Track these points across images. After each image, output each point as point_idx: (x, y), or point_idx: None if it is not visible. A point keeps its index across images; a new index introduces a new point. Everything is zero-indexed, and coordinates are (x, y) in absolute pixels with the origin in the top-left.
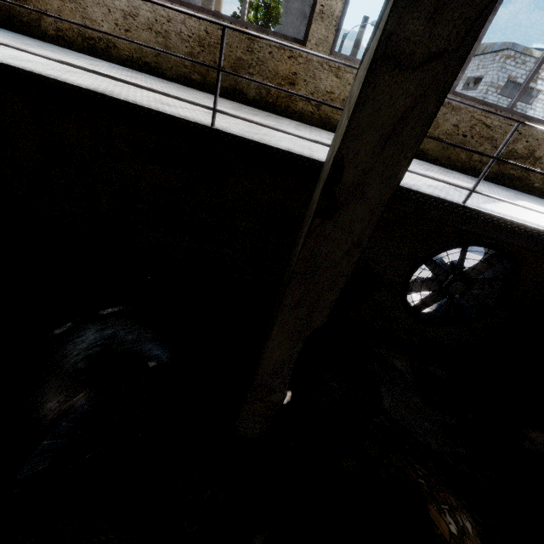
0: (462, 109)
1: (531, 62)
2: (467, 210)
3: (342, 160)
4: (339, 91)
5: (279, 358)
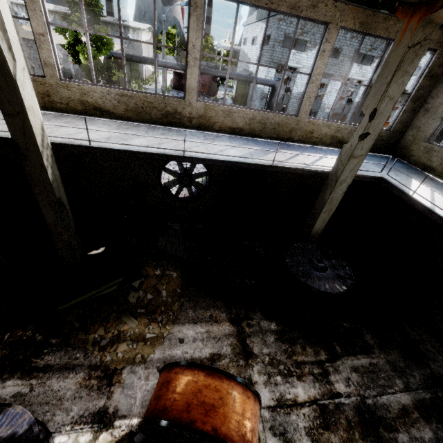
0: (134, 96)
1: (296, 22)
2: (92, 147)
3: (16, 142)
4: (73, 96)
5: (52, 217)
